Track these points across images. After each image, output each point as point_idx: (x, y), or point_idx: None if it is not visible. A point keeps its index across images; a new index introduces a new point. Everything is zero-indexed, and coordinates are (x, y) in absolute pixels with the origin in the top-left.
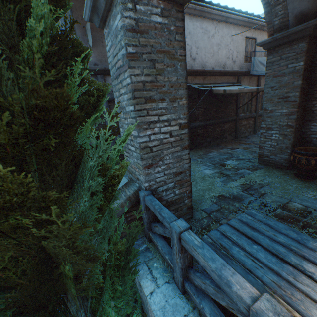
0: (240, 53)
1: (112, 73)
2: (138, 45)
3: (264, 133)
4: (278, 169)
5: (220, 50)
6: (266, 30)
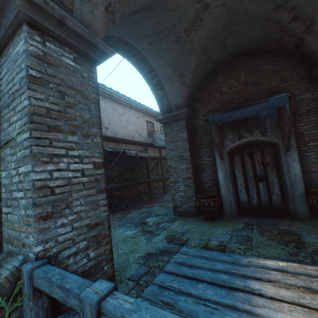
0: (144, 130)
1: (1, 102)
2: (45, 73)
3: (173, 186)
4: (191, 217)
5: (128, 125)
6: None
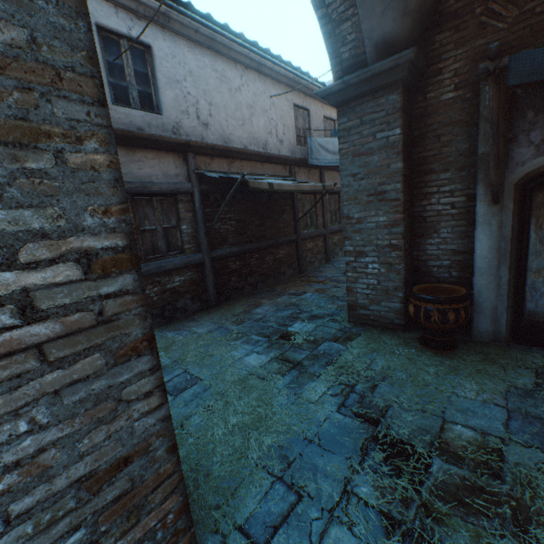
0: (289, 128)
1: None
2: None
3: (352, 263)
4: (388, 332)
5: (254, 116)
6: (321, 100)
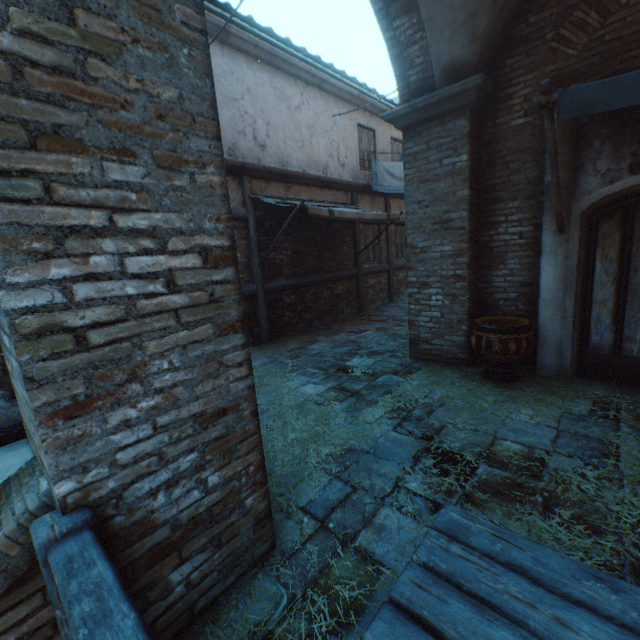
0: (352, 150)
1: None
2: None
3: (415, 295)
4: (451, 367)
5: (314, 138)
6: None
